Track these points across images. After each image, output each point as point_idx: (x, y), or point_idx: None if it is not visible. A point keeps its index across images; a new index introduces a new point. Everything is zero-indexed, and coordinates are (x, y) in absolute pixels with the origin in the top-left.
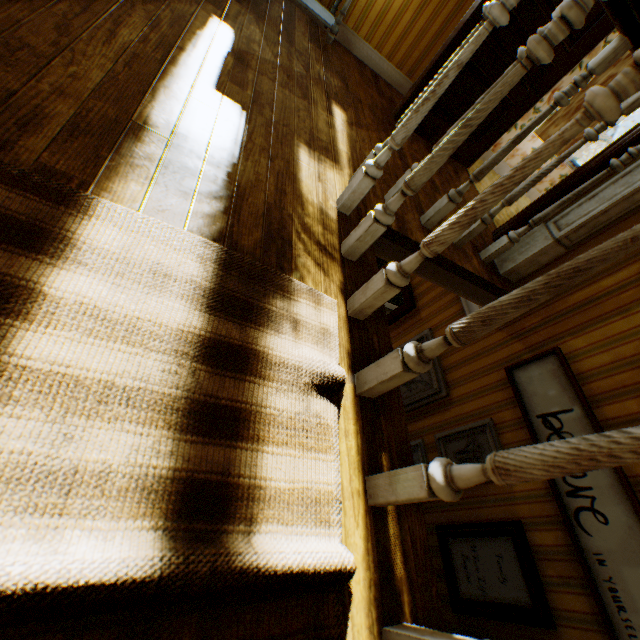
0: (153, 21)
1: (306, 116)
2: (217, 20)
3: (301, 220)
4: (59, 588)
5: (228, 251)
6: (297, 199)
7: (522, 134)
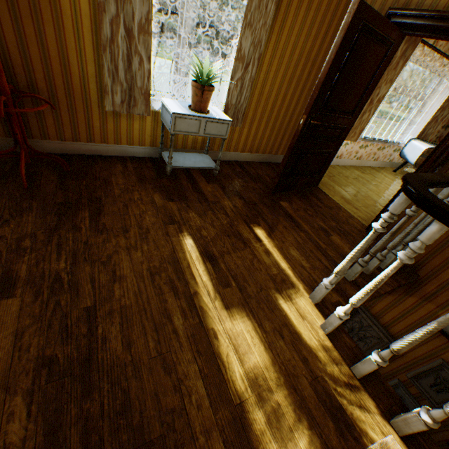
0: (172, 287)
1: (257, 262)
2: (180, 235)
3: (326, 373)
4: None
5: None
6: (312, 355)
7: (395, 231)
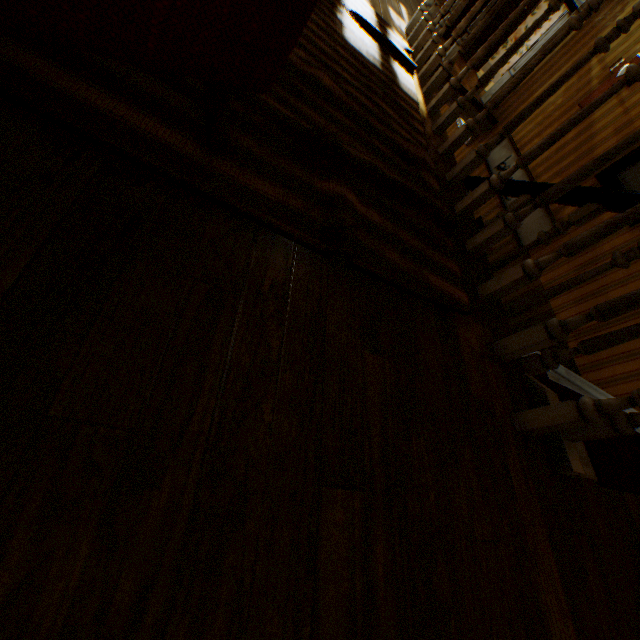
0: None
1: (389, 1)
2: None
3: (393, 25)
4: (368, 23)
5: (376, 13)
6: (391, 19)
7: (490, 4)
